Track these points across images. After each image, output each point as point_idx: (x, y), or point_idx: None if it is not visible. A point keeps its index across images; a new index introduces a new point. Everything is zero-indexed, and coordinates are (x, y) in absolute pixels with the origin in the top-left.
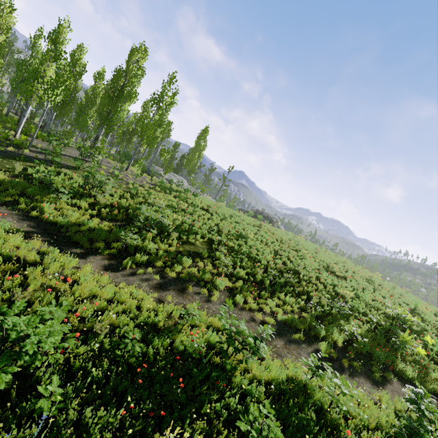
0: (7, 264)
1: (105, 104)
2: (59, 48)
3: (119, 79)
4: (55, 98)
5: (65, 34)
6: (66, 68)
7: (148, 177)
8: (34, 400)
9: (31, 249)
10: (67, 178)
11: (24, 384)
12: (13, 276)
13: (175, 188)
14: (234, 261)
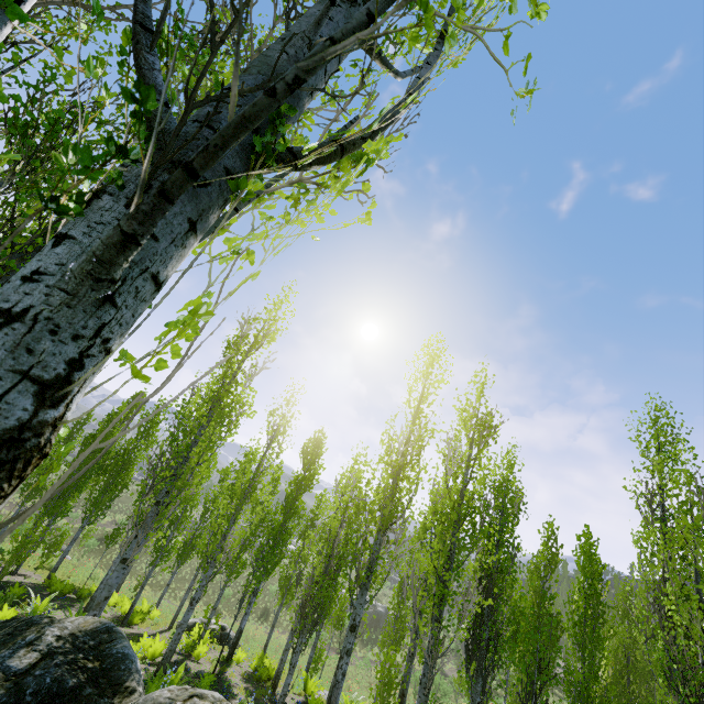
0: None
1: None
2: None
3: None
4: None
5: None
6: None
7: None
8: None
9: None
10: None
11: None
12: None
13: None
14: None
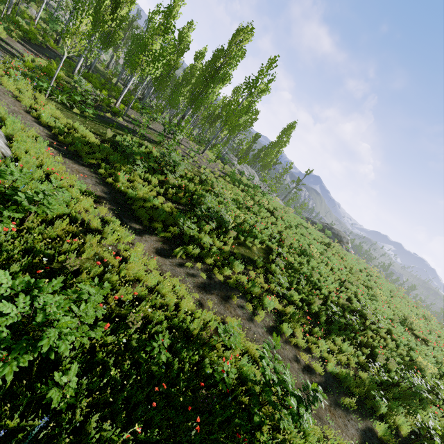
0: (73, 225)
1: (198, 84)
2: (169, 22)
3: (217, 60)
4: (155, 71)
5: (178, 8)
6: (171, 42)
7: (220, 164)
8: (50, 383)
9: (98, 215)
10: (147, 152)
11: (48, 358)
12: (74, 238)
13: (245, 181)
14: (290, 280)
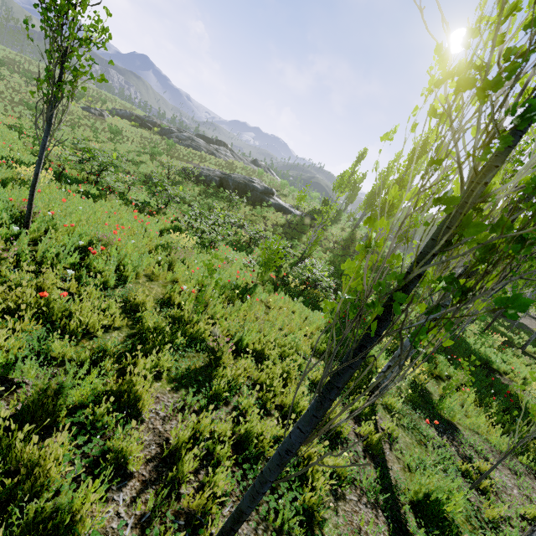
0: None
1: None
2: None
3: None
4: None
5: None
6: None
7: None
8: None
9: None
10: None
11: None
12: None
13: None
14: None
